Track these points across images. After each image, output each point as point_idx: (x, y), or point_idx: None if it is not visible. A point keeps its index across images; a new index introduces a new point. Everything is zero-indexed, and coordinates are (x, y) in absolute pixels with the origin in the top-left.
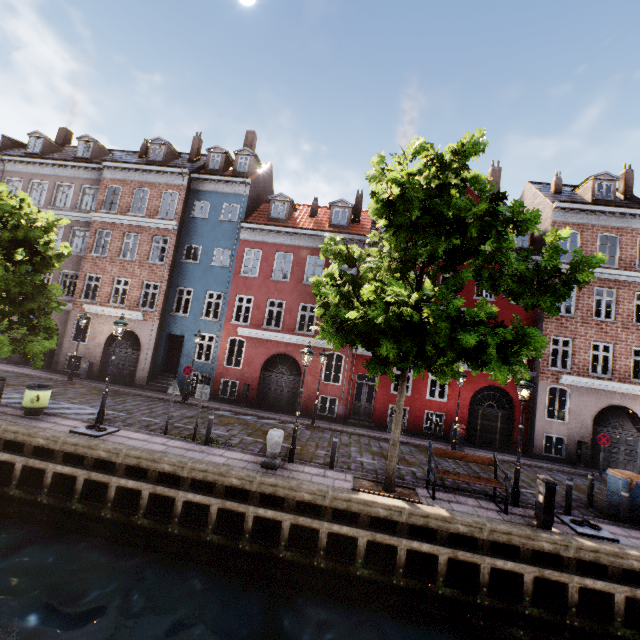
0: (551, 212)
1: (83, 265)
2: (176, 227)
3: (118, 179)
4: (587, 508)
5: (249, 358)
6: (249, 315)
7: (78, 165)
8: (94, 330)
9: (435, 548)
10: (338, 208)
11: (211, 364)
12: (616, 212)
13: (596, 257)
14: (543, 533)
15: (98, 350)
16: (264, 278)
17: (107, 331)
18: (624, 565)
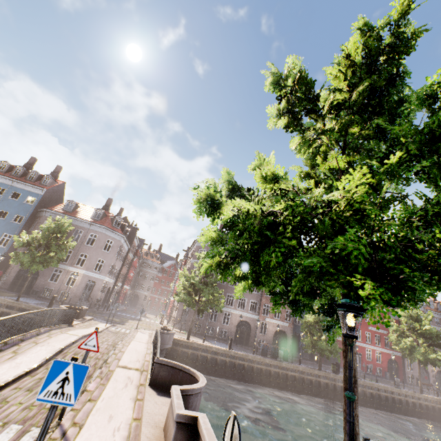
0: None
1: (262, 299)
2: None
3: None
4: None
5: None
6: None
7: None
8: (268, 329)
9: (440, 406)
10: None
11: None
12: None
13: None
14: None
15: (271, 338)
16: None
17: (274, 330)
18: None
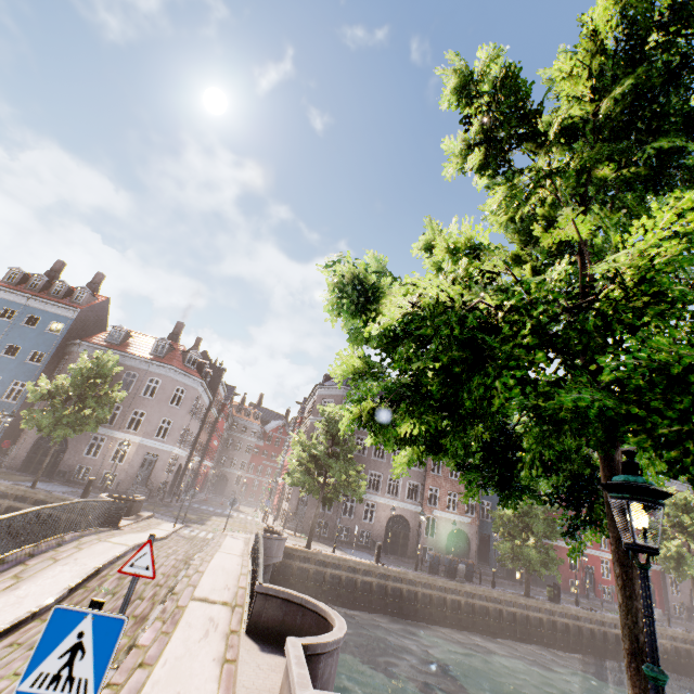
0: None
1: (426, 479)
2: None
3: None
4: None
5: None
6: None
7: None
8: (439, 528)
9: None
10: None
11: None
12: (675, 482)
13: None
14: None
15: (443, 543)
16: None
17: (447, 529)
18: None
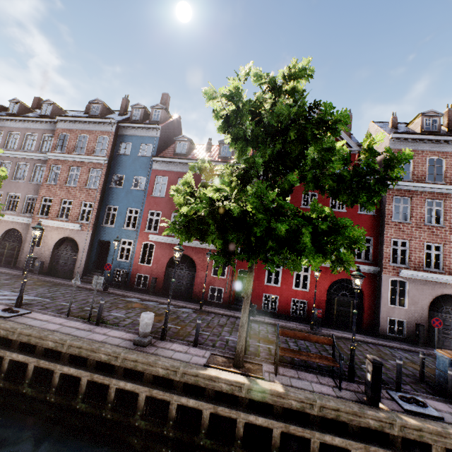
0: (388, 142)
1: (40, 191)
2: (106, 161)
3: (67, 129)
4: (419, 384)
5: (157, 258)
6: (158, 225)
7: (40, 120)
8: (46, 238)
9: (269, 422)
10: (225, 145)
11: (129, 262)
12: (441, 140)
13: (404, 154)
14: (369, 410)
15: (48, 252)
16: (169, 197)
17: (55, 238)
18: (447, 444)
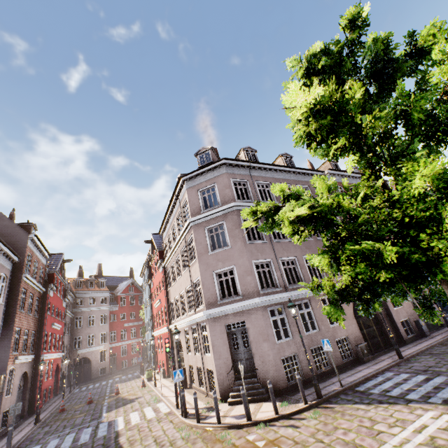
0: None
1: None
2: None
3: (337, 181)
4: None
5: None
6: None
7: (307, 172)
8: None
9: None
10: None
11: None
12: None
13: None
14: None
15: (411, 308)
16: None
17: None
18: None
